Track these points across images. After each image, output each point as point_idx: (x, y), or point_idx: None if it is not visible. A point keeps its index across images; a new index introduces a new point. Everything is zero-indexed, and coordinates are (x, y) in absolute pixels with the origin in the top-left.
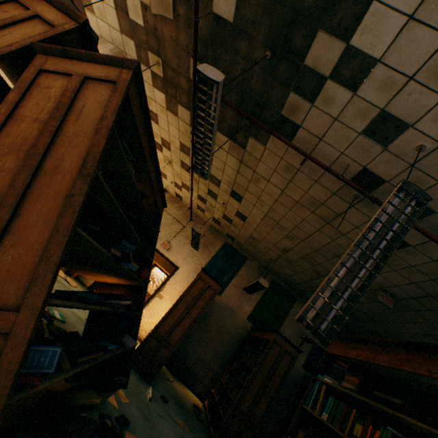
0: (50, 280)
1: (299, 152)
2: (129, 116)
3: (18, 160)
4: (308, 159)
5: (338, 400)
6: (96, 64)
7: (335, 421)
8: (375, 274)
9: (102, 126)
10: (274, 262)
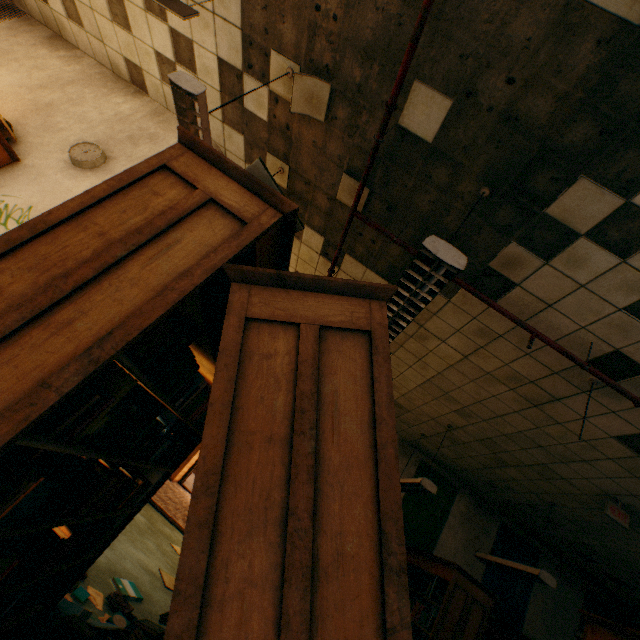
0: None
1: (521, 327)
2: None
3: (269, 549)
4: (536, 336)
5: None
6: (328, 294)
7: None
8: None
9: (382, 441)
10: (426, 438)
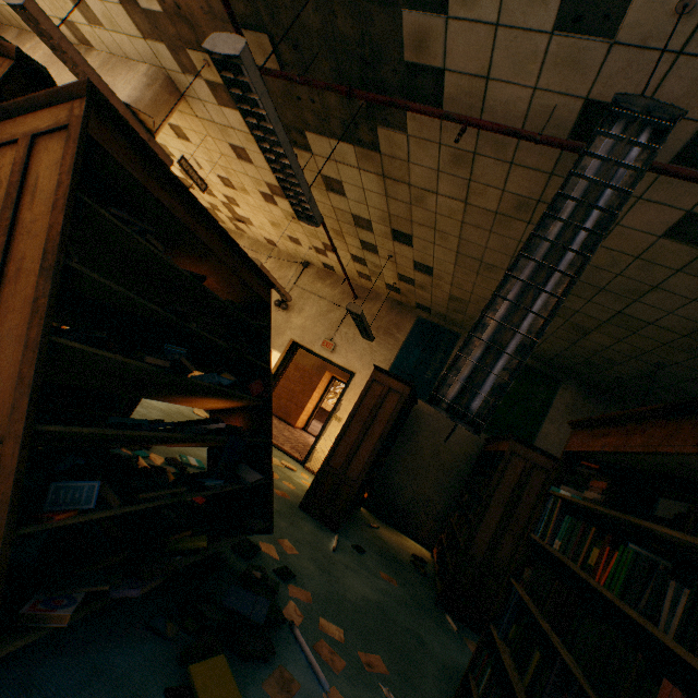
0: (28, 404)
1: (450, 121)
2: (118, 169)
3: None
4: (470, 126)
5: (574, 518)
6: (43, 111)
7: (568, 550)
8: (564, 297)
9: (58, 198)
10: None
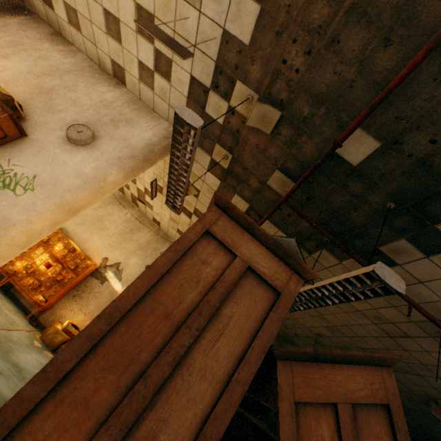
0: None
1: (401, 297)
2: None
3: None
4: (412, 306)
5: None
6: (349, 364)
7: None
8: None
9: None
10: (298, 337)
